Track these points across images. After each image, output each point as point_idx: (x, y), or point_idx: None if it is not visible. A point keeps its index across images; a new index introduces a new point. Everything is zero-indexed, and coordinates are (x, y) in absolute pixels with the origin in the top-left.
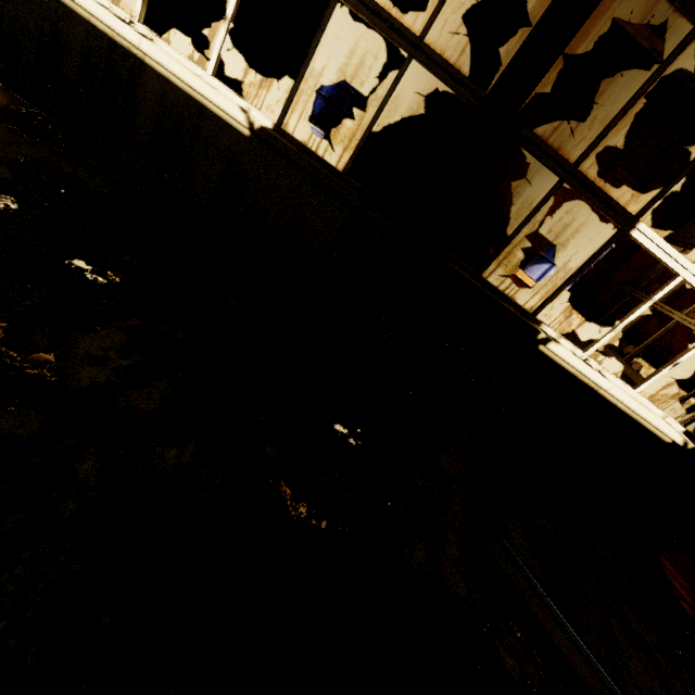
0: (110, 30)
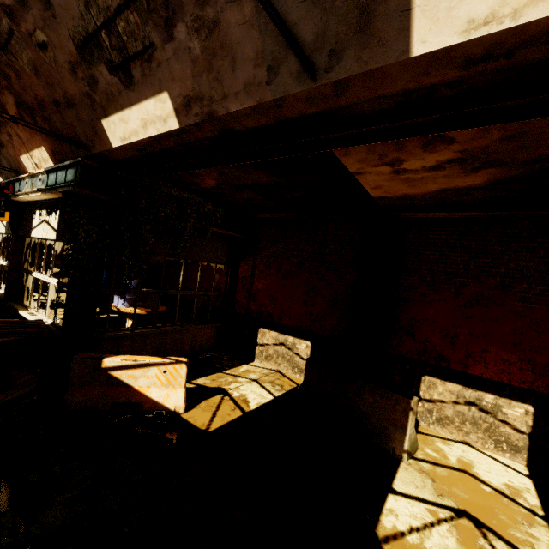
0: None
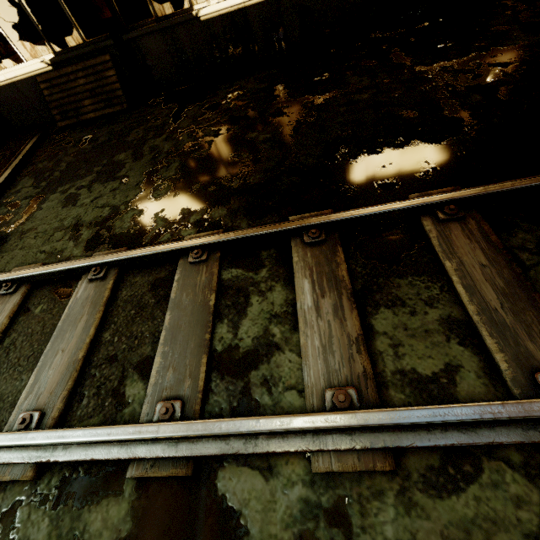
0: (228, 10)
